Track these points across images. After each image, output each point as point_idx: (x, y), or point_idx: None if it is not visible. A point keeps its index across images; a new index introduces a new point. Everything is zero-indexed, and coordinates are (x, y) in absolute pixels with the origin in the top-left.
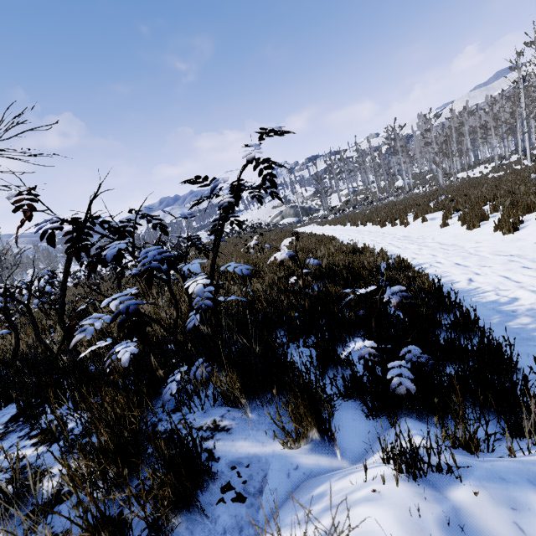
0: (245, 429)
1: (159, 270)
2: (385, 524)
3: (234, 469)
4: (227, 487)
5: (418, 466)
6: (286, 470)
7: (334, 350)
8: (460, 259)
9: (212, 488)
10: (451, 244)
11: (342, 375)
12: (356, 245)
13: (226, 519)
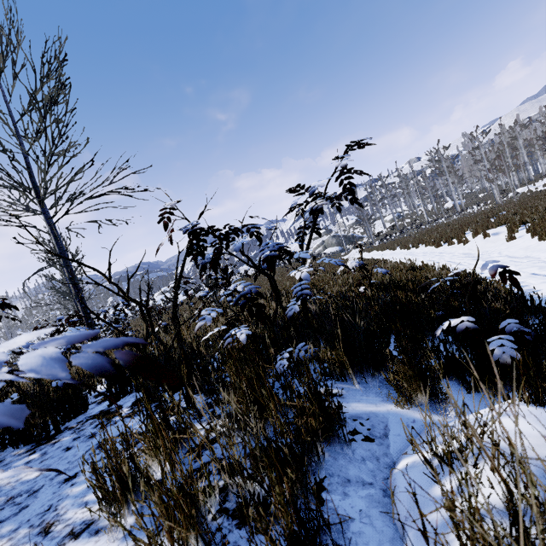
0: (356, 395)
1: (277, 257)
2: (524, 425)
3: (356, 421)
4: (354, 432)
5: (542, 396)
6: (404, 422)
7: (423, 338)
8: (536, 269)
9: (341, 432)
10: (523, 256)
11: (437, 355)
12: (414, 263)
13: (362, 452)
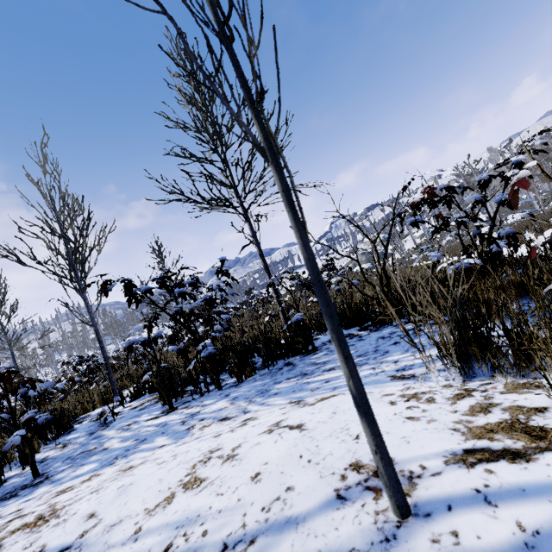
0: None
1: None
2: None
3: None
4: None
5: None
6: None
7: None
8: None
9: None
10: None
11: None
12: None
13: None
